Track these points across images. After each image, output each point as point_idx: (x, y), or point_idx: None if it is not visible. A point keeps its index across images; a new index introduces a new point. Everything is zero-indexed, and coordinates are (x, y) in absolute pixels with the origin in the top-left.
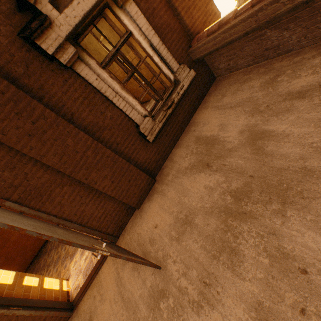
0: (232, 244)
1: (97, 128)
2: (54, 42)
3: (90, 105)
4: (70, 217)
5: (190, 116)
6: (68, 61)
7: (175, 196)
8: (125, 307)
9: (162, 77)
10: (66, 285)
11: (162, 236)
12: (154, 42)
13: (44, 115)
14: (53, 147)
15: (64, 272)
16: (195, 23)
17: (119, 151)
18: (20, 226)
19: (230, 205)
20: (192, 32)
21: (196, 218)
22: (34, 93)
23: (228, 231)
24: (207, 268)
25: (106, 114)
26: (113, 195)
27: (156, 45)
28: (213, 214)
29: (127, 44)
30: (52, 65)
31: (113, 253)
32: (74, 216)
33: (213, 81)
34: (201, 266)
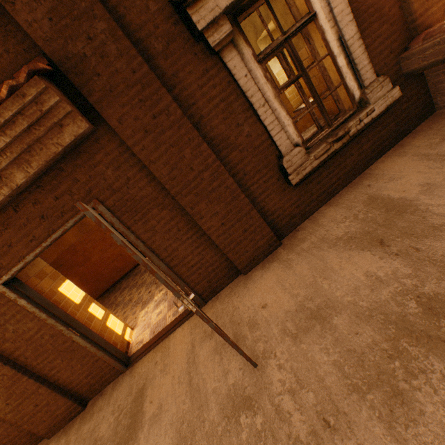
0: (400, 383)
1: (225, 144)
2: (208, 14)
3: (226, 111)
4: (159, 251)
5: (367, 163)
6: (218, 43)
7: (307, 273)
8: (189, 395)
9: (340, 93)
10: (129, 334)
11: (269, 323)
12: (346, 33)
13: (169, 109)
14: (166, 154)
15: (131, 319)
16: (430, 9)
17: (243, 185)
18: (107, 226)
19: (413, 318)
20: (419, 25)
21: (336, 316)
22: (165, 80)
23: (396, 359)
24: (336, 400)
25: (243, 128)
26: (217, 242)
27: (348, 38)
28: (372, 322)
29: (301, 35)
30: (196, 47)
31: (200, 312)
32: (164, 252)
33: (429, 114)
34: (327, 392)
